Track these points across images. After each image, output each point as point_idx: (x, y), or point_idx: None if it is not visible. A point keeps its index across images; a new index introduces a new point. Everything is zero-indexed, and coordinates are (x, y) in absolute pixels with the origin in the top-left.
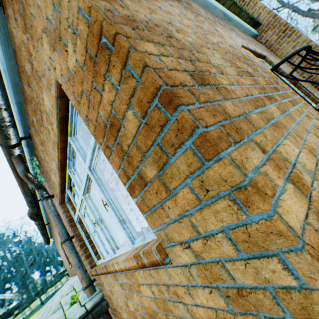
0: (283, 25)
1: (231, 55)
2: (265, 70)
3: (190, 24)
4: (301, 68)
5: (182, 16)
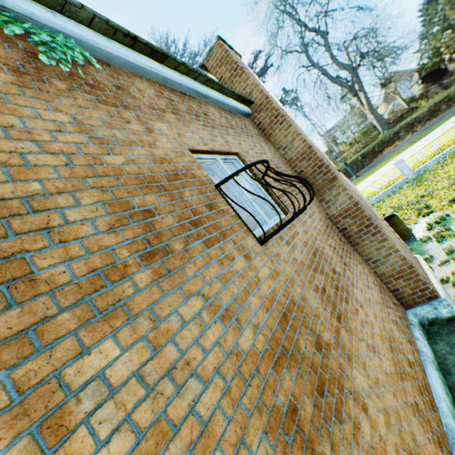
0: (275, 110)
1: (138, 182)
2: (208, 186)
3: (77, 140)
4: (245, 189)
5: (69, 126)
